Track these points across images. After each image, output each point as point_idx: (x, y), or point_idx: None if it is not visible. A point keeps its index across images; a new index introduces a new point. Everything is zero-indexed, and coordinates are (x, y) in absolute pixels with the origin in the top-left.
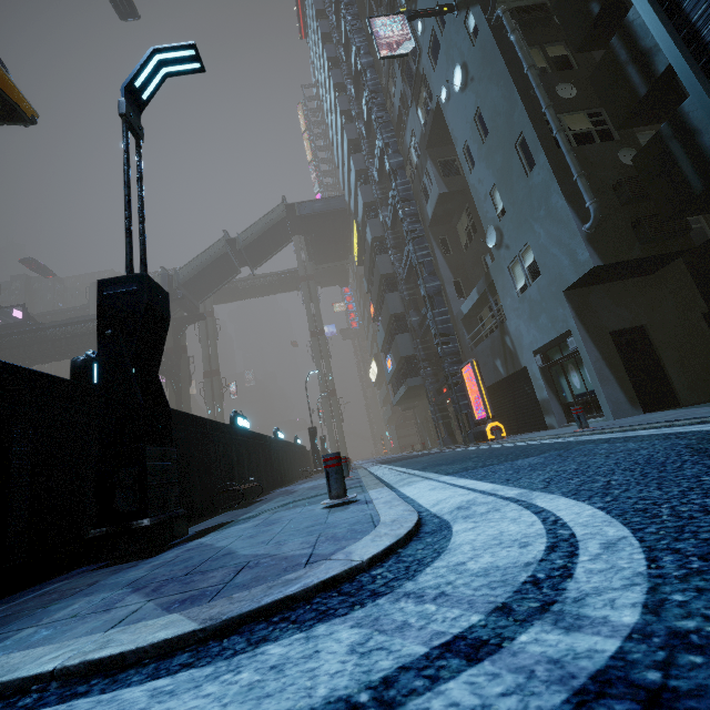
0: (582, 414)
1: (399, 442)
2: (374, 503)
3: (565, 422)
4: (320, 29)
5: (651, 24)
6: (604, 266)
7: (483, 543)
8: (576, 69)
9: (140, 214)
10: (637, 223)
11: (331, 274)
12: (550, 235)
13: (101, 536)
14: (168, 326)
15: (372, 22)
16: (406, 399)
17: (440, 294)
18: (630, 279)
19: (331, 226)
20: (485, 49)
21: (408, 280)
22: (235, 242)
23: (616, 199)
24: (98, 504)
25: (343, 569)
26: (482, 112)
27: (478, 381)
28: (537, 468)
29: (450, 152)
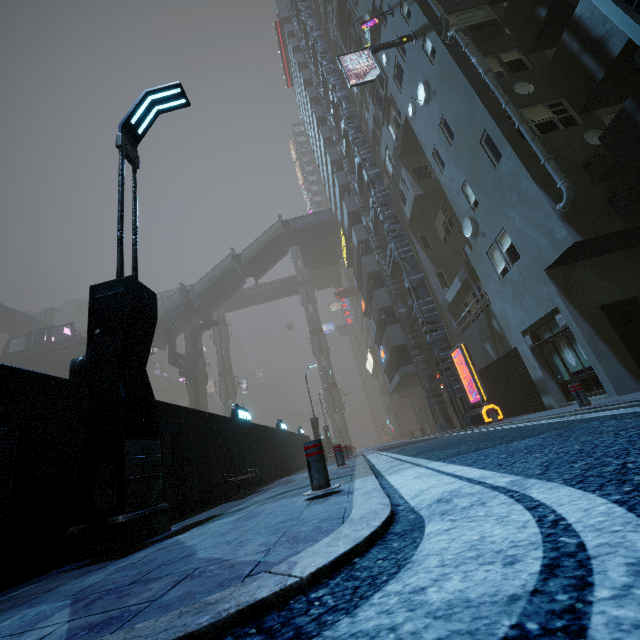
0: (582, 391)
1: (400, 429)
2: (353, 494)
3: (564, 401)
4: (302, 77)
5: (600, 3)
6: (584, 242)
7: (455, 554)
8: (531, 69)
9: (133, 227)
10: (613, 197)
11: (325, 278)
12: (525, 218)
13: (78, 534)
14: (155, 324)
15: (344, 64)
16: (401, 387)
17: (424, 285)
18: (614, 252)
19: (322, 236)
20: (443, 65)
21: (393, 275)
22: (240, 257)
23: (587, 177)
24: (78, 500)
25: (272, 591)
26: (446, 119)
27: (469, 364)
28: (534, 450)
29: (422, 159)
